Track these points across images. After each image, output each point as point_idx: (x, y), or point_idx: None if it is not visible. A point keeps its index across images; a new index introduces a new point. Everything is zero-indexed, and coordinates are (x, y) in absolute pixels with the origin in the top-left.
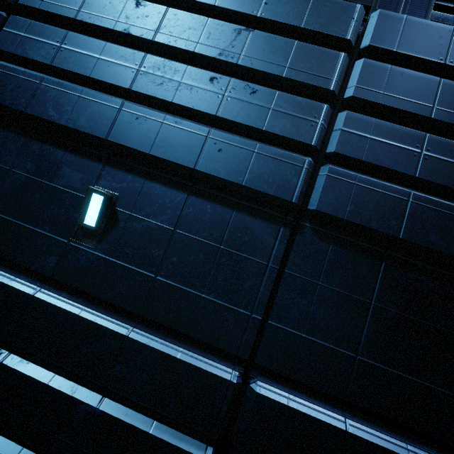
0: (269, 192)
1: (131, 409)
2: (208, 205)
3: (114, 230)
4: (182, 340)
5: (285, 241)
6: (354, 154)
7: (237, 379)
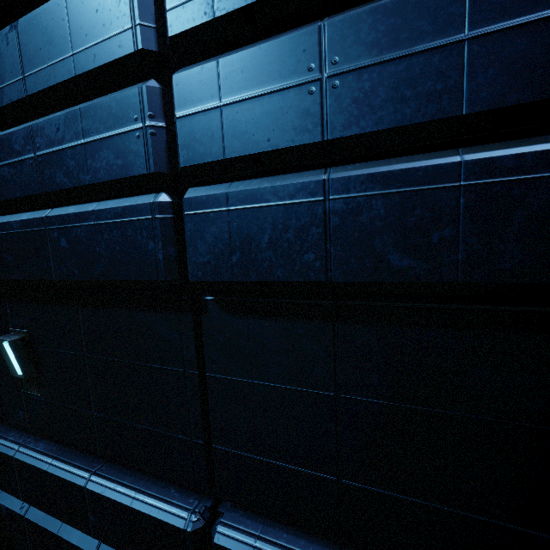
0: (130, 278)
1: None
2: (98, 313)
3: (43, 371)
4: (149, 473)
5: (191, 332)
6: (209, 154)
7: (192, 526)
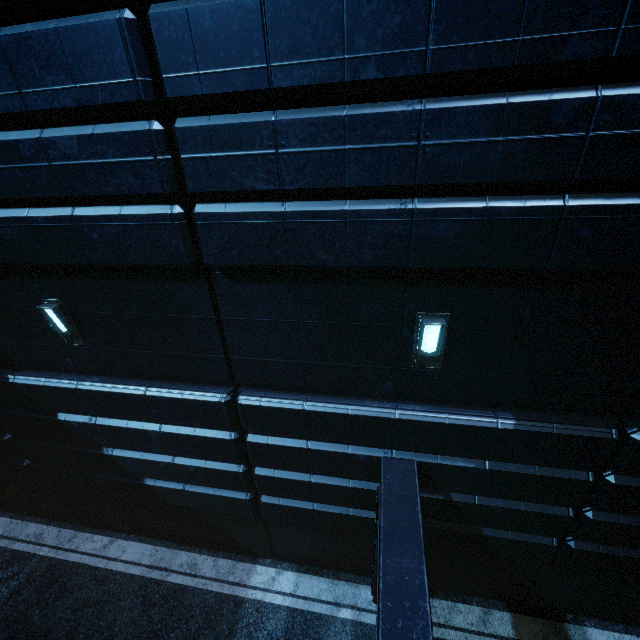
0: (161, 263)
1: (180, 426)
2: (130, 284)
3: (85, 328)
4: (187, 382)
5: (208, 294)
6: (210, 187)
7: (225, 399)
